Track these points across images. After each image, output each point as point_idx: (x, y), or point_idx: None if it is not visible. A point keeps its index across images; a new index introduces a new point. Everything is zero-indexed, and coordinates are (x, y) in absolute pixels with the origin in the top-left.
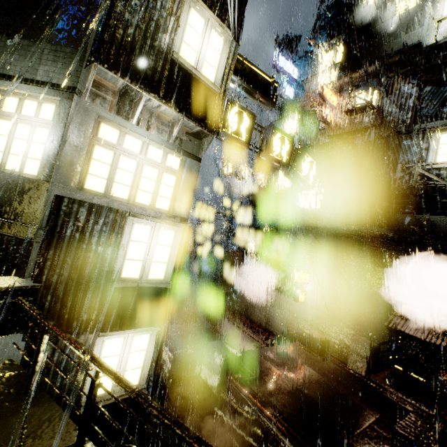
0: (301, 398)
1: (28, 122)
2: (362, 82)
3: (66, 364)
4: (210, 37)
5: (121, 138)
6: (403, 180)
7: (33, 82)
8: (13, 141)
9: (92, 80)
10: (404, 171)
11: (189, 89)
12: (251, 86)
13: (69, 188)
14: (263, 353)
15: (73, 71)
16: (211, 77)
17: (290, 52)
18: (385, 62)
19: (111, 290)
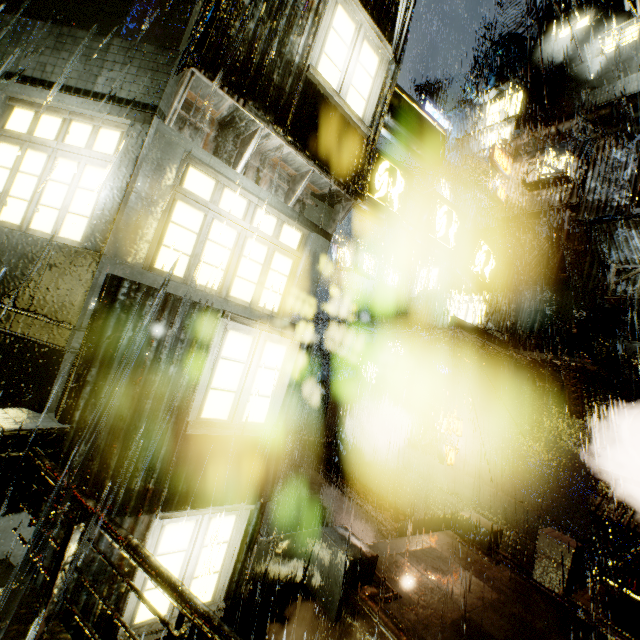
0: (474, 635)
1: (74, 156)
2: (551, 143)
3: (99, 566)
4: (361, 51)
5: (217, 193)
6: (617, 288)
7: (89, 95)
8: (47, 185)
9: (184, 96)
10: (619, 275)
11: (327, 126)
12: (409, 131)
13: (131, 266)
14: (401, 547)
15: (154, 81)
16: (359, 112)
17: (434, 101)
18: (586, 117)
19: (183, 440)
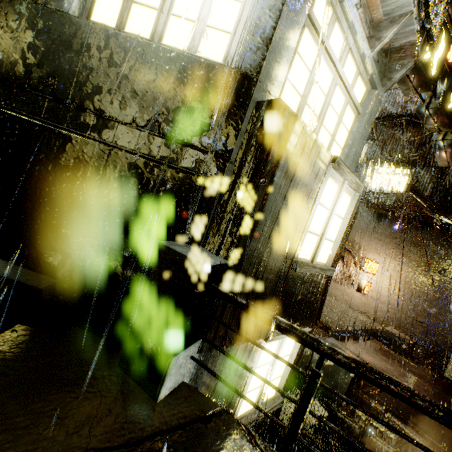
0: None
1: None
2: None
3: (228, 380)
4: None
5: (330, 26)
6: None
7: None
8: None
9: None
10: None
11: None
12: None
13: (271, 97)
14: (357, 352)
15: None
16: None
17: None
18: None
19: (288, 277)
